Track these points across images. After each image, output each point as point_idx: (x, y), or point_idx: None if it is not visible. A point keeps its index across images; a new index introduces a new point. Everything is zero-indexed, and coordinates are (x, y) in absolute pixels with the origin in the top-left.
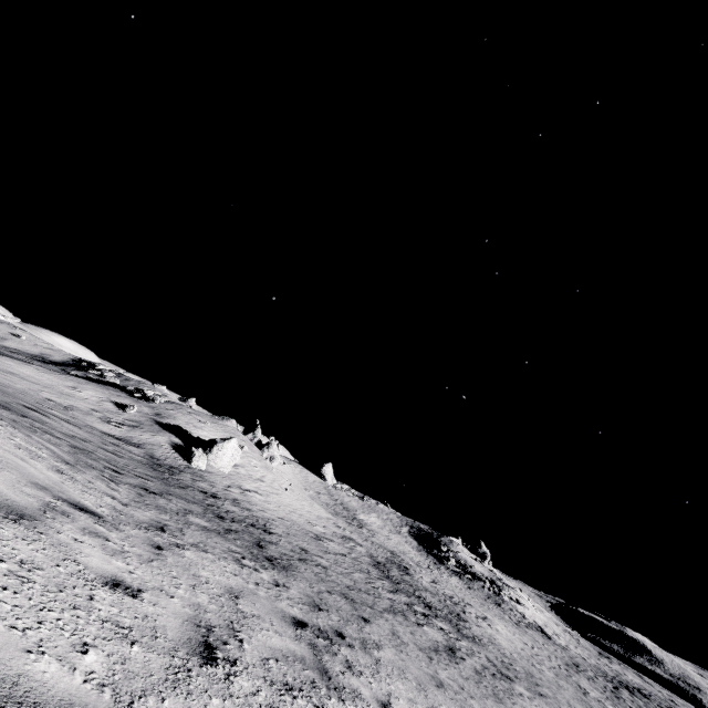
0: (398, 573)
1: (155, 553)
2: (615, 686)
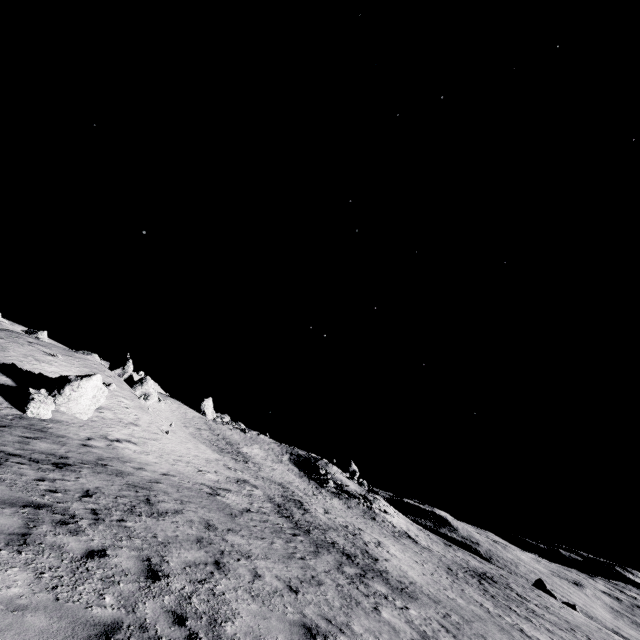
0: (299, 513)
1: None
2: (478, 580)
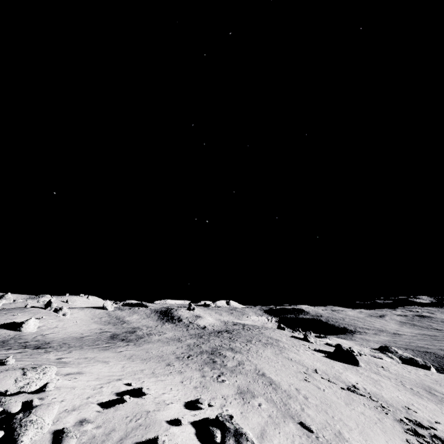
0: (125, 335)
1: (2, 352)
2: (211, 333)
